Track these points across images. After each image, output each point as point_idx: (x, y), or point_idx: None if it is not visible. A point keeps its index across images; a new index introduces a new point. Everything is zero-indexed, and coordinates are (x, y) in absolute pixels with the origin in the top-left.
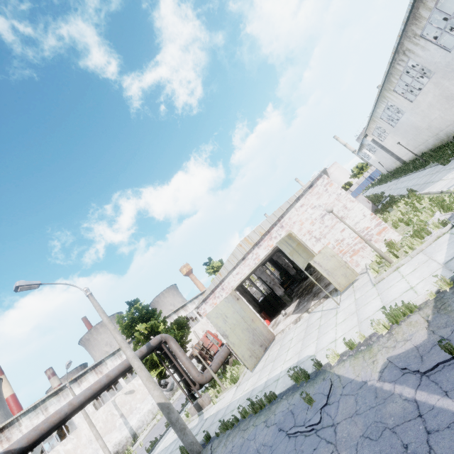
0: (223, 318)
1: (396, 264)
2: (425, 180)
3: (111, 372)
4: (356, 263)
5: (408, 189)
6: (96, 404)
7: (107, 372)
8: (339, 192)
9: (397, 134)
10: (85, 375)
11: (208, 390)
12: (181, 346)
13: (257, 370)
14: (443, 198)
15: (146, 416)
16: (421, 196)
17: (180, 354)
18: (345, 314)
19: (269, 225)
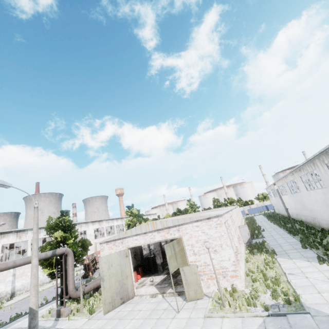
0: (109, 266)
1: (226, 311)
2: (287, 249)
3: (18, 260)
4: (208, 285)
5: (272, 249)
6: (3, 256)
7: (16, 259)
8: (223, 234)
9: (292, 198)
10: (9, 233)
11: (74, 302)
12: (75, 260)
13: (107, 317)
14: (280, 282)
15: (29, 284)
16: (275, 262)
17: (70, 268)
18: (176, 324)
19: (171, 224)
